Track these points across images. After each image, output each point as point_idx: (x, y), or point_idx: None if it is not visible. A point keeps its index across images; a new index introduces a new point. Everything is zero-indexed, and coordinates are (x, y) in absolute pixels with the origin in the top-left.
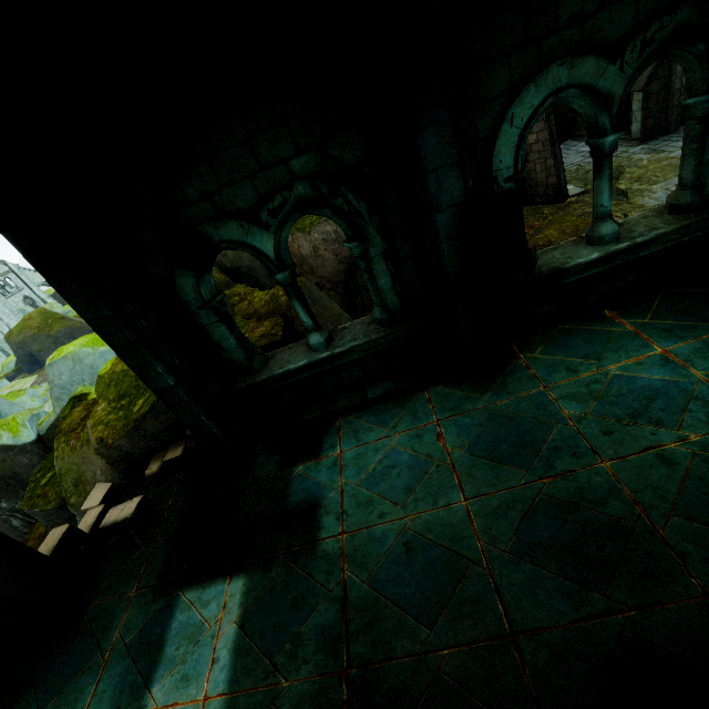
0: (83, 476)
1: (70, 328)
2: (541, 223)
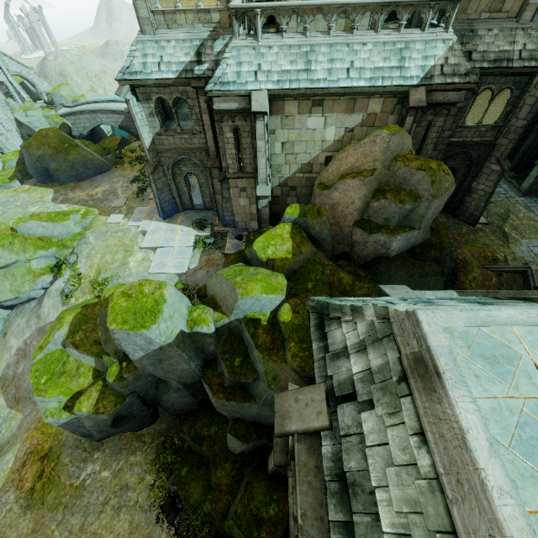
0: (278, 376)
1: (84, 158)
2: (461, 239)
